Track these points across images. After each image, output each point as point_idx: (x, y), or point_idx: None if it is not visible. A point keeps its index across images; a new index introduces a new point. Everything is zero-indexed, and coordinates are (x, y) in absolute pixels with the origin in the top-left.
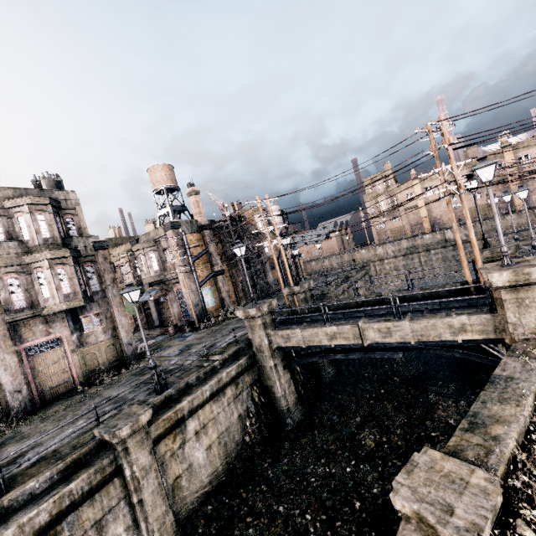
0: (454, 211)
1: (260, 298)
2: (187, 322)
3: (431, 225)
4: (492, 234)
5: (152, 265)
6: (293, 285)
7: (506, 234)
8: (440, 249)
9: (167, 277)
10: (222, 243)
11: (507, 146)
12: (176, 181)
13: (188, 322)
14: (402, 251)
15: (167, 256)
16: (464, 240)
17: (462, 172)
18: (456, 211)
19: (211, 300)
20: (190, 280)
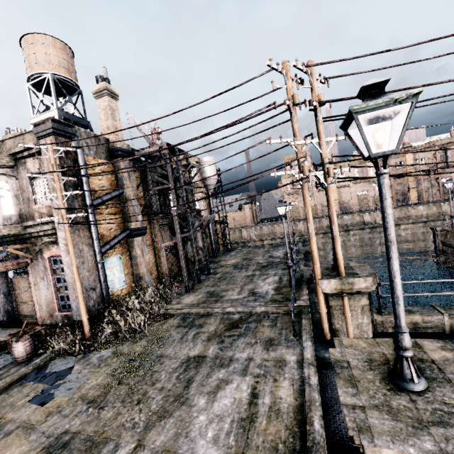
0: (360, 198)
1: (199, 276)
2: (65, 318)
3: (339, 208)
4: (405, 221)
5: (0, 204)
6: (343, 272)
7: (417, 223)
8: (359, 230)
9: (32, 231)
10: (144, 187)
11: (408, 147)
12: (75, 76)
13: (66, 318)
14: (322, 229)
15: (36, 190)
16: (381, 224)
17: (372, 164)
18: (362, 198)
19: (119, 277)
20: (82, 240)
